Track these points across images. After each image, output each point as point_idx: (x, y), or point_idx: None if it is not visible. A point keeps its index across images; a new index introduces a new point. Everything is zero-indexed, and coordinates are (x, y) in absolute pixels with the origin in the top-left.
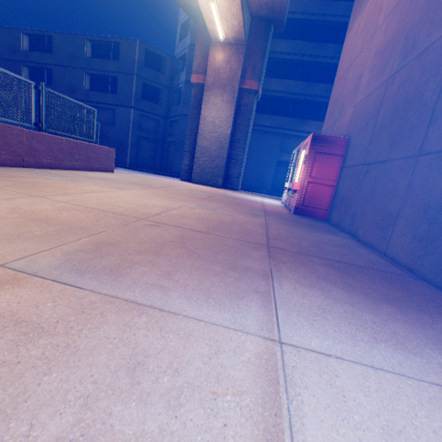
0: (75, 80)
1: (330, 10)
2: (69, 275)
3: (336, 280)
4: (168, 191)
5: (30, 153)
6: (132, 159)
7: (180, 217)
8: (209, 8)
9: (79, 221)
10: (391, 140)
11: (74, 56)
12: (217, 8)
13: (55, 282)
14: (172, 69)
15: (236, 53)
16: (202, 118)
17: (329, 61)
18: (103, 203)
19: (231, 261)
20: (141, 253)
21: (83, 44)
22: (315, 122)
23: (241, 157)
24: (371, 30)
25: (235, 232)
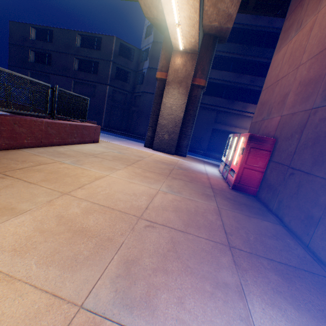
0: (68, 62)
1: (257, 22)
2: (124, 313)
3: (285, 293)
4: (142, 167)
5: (45, 136)
6: (105, 121)
7: (162, 210)
8: (175, 30)
9: (103, 229)
10: (314, 159)
11: (68, 45)
12: (181, 31)
13: (119, 325)
14: (138, 57)
15: (191, 59)
16: (163, 104)
17: (254, 59)
18: (108, 196)
19: (213, 274)
20: (155, 273)
21: (75, 37)
22: (242, 103)
23: (189, 133)
24: (296, 62)
25: (203, 227)
